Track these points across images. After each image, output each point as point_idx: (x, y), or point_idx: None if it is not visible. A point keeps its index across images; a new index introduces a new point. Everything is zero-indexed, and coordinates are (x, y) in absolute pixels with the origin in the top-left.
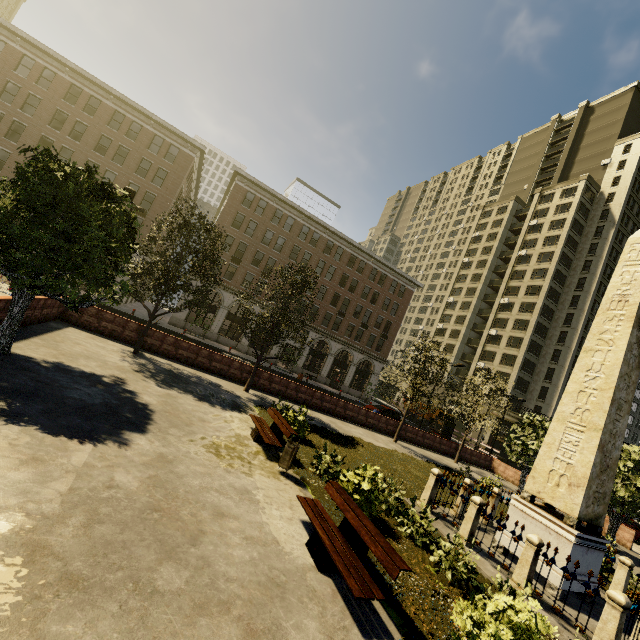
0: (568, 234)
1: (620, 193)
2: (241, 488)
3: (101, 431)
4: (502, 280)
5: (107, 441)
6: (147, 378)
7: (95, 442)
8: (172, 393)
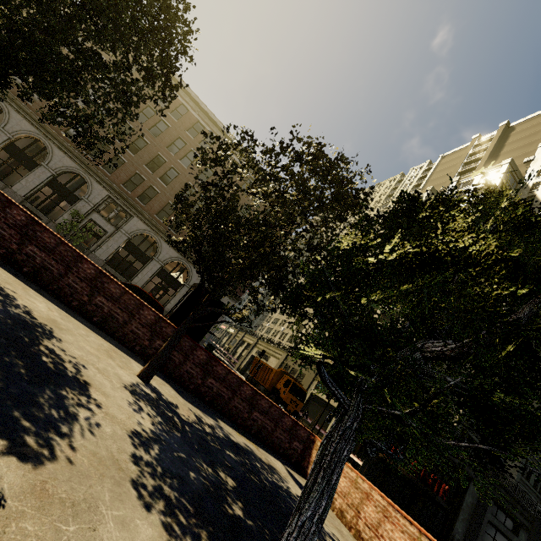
0: None
1: None
2: None
3: None
4: None
5: None
6: None
7: None
8: None
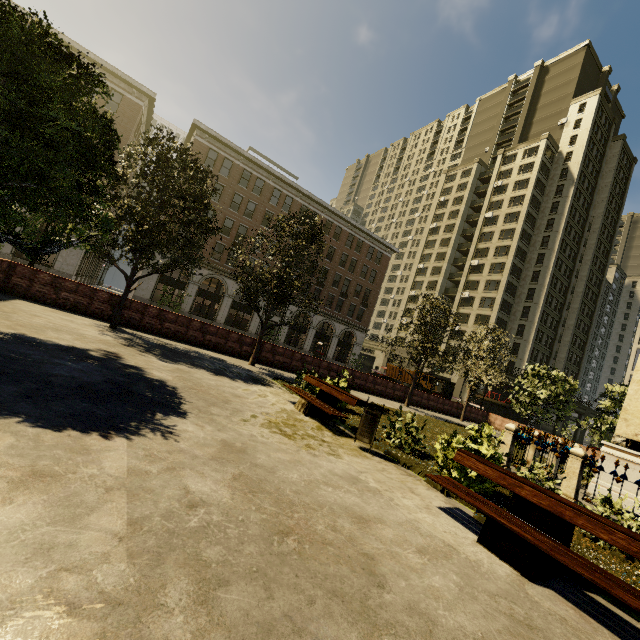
0: (532, 193)
1: (577, 152)
2: (346, 475)
3: (125, 417)
4: (470, 243)
5: (142, 431)
6: (143, 352)
7: (126, 434)
8: (182, 368)
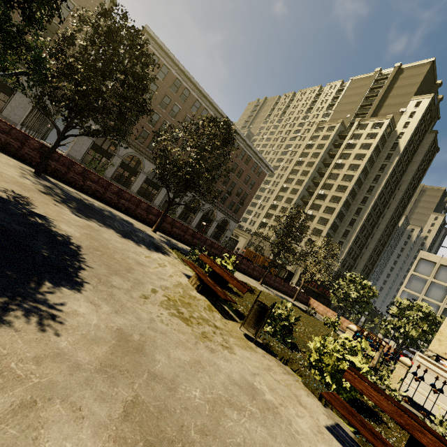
0: (371, 154)
1: (407, 133)
2: (243, 383)
3: None
4: (322, 178)
5: (10, 314)
6: (58, 203)
7: None
8: (92, 225)
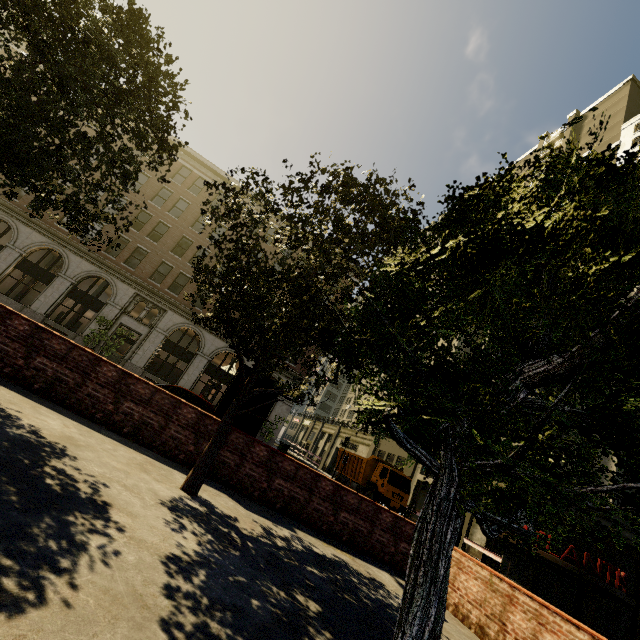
0: None
1: None
2: None
3: None
4: None
5: None
6: None
7: None
8: None
